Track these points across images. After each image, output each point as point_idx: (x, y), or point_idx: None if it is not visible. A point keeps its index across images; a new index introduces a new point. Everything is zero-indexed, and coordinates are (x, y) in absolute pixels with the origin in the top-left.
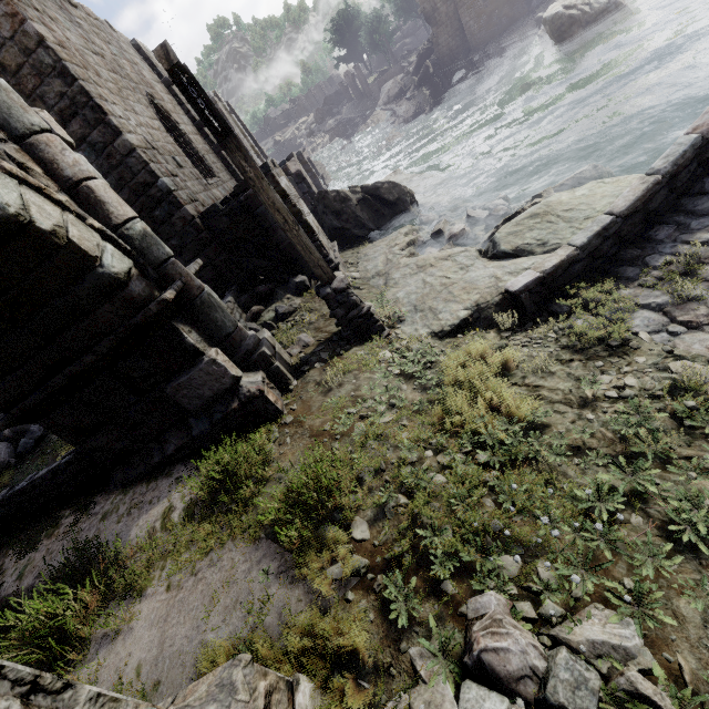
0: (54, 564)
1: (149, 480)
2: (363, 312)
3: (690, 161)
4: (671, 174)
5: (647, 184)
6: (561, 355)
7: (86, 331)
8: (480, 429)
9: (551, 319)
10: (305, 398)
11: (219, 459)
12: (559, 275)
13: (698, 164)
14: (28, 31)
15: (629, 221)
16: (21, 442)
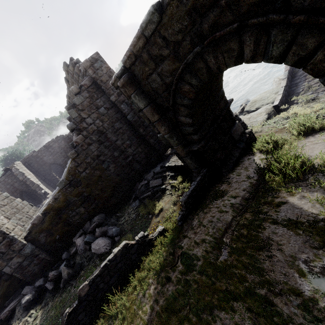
0: (244, 186)
1: (237, 166)
2: (243, 122)
3: (289, 75)
4: (288, 78)
5: (286, 80)
6: (304, 106)
7: (218, 110)
8: (317, 108)
9: (292, 105)
10: (255, 136)
11: (265, 139)
12: (282, 100)
13: (290, 76)
14: (111, 71)
15: (286, 87)
16: (113, 230)
